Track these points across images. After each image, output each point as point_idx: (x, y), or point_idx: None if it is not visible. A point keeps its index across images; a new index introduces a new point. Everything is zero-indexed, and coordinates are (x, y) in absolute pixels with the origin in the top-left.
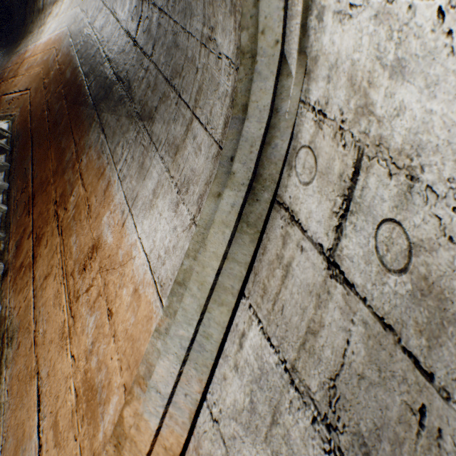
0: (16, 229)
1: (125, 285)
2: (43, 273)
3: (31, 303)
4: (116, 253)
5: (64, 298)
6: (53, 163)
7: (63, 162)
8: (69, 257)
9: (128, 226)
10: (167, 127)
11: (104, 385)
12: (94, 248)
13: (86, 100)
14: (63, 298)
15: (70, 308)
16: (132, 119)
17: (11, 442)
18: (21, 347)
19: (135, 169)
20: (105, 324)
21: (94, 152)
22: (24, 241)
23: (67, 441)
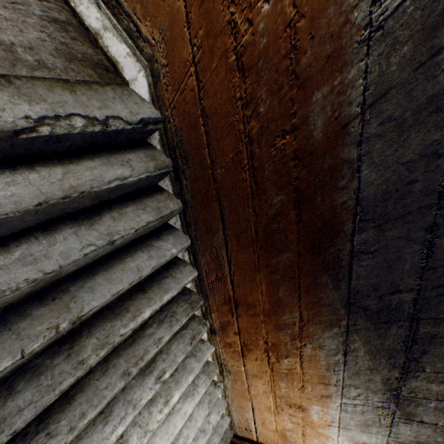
0: (217, 309)
1: (317, 439)
2: (253, 371)
3: (243, 374)
4: (317, 426)
5: (271, 399)
6: (263, 299)
7: (278, 315)
8: (277, 388)
9: (332, 429)
10: (413, 442)
11: (292, 441)
12: (300, 407)
13: (338, 275)
14: (270, 397)
15: (276, 406)
16: (387, 392)
17: (237, 402)
18: (237, 382)
19: (358, 419)
20: (298, 433)
21: (323, 357)
22: (229, 330)
23: (269, 431)
